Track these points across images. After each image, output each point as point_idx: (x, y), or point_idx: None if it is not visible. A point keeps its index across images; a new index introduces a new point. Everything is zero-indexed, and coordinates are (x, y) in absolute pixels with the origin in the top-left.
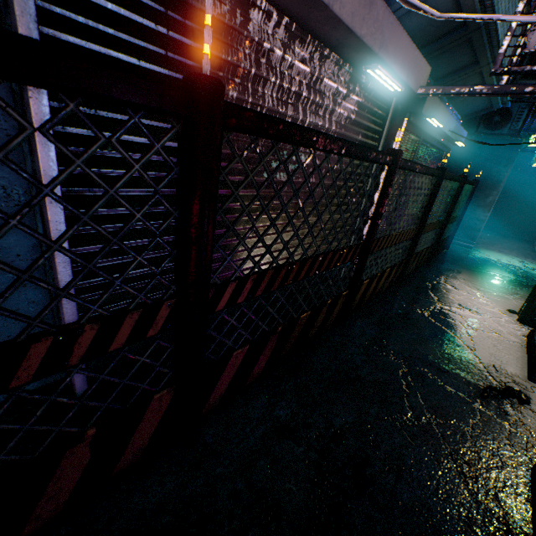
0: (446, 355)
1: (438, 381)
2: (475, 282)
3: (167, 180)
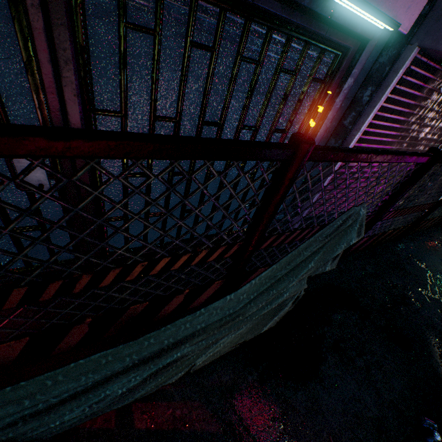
0: None
1: None
2: None
3: (404, 179)
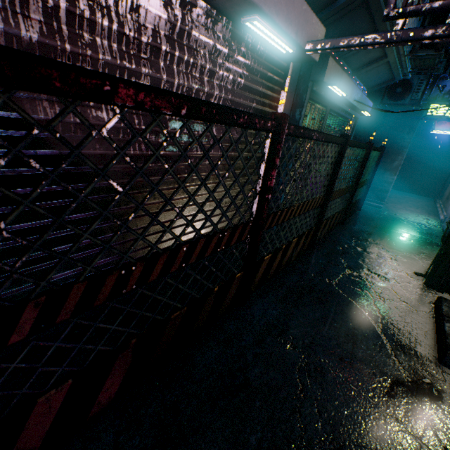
0: (352, 337)
1: (340, 377)
2: (384, 243)
3: None
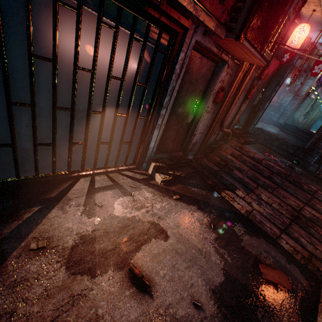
0: None
1: None
2: None
3: None
